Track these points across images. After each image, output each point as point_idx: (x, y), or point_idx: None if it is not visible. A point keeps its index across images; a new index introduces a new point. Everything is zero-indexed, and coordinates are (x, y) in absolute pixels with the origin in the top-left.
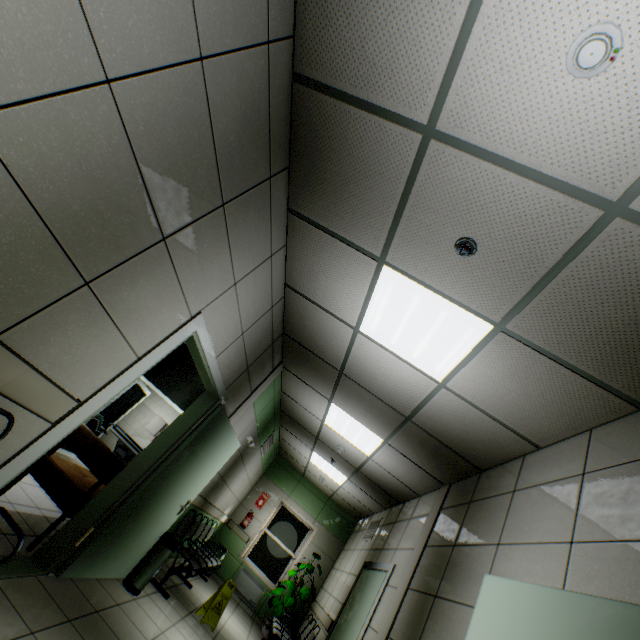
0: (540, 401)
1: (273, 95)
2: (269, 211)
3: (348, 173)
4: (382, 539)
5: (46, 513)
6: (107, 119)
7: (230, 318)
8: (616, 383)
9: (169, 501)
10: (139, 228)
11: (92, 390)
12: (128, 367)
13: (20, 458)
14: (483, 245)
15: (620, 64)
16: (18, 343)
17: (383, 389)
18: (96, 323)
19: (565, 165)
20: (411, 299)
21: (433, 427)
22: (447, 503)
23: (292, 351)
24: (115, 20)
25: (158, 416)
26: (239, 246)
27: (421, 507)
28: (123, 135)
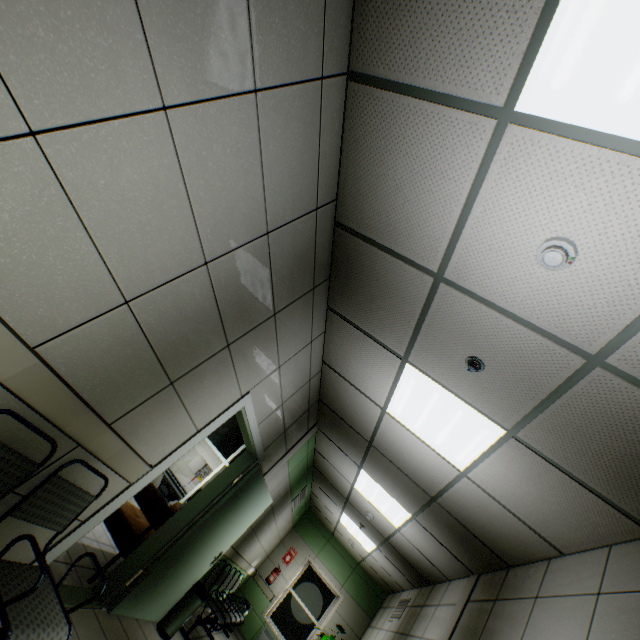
0: (557, 508)
1: (319, 237)
2: (311, 310)
3: (376, 292)
4: (409, 622)
5: (102, 547)
6: (202, 283)
7: (273, 393)
8: (625, 505)
9: (205, 551)
10: (212, 342)
11: (161, 457)
12: (189, 438)
13: (105, 509)
14: (489, 365)
15: (578, 264)
16: (122, 427)
17: (409, 466)
18: (173, 408)
19: (548, 321)
20: (431, 394)
21: (458, 512)
22: (474, 595)
23: (326, 416)
24: (216, 231)
25: (200, 455)
26: (285, 339)
27: (449, 594)
28: (210, 289)
